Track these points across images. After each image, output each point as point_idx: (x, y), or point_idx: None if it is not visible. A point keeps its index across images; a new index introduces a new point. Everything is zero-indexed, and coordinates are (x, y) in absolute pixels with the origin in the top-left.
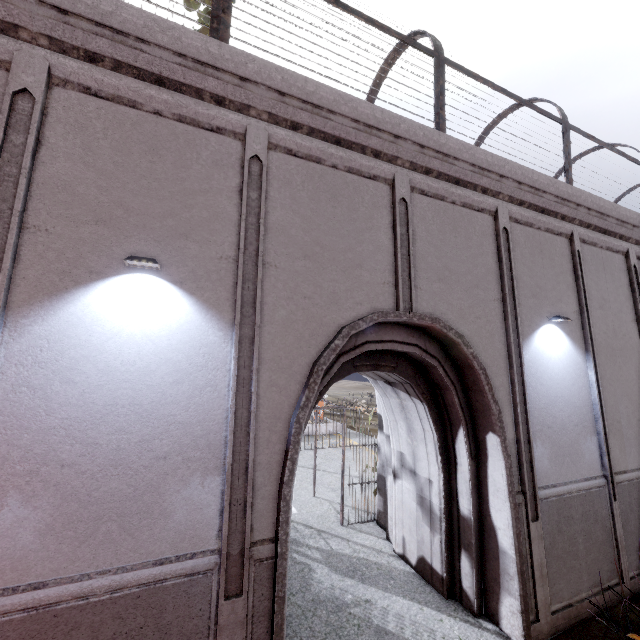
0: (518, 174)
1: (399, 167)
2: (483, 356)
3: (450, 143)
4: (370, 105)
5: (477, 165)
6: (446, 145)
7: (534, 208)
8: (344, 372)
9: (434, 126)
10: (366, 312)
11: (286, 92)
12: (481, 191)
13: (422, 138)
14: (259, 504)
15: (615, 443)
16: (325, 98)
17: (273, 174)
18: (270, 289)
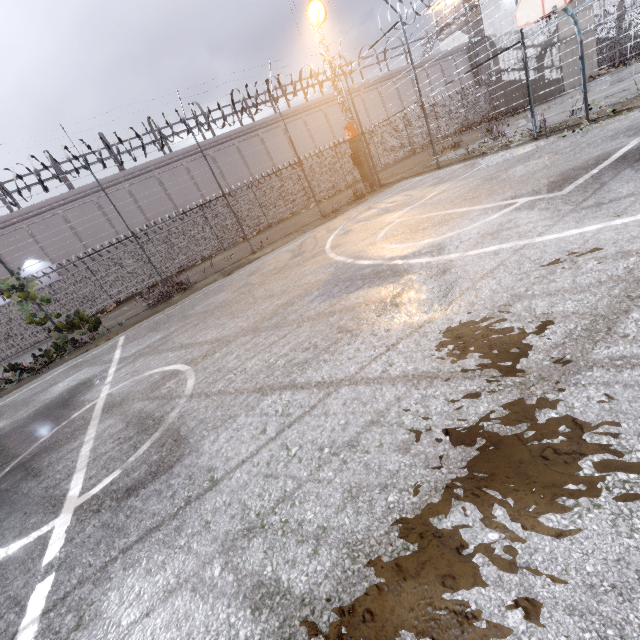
0: None
1: None
2: None
3: None
4: None
5: None
6: None
7: None
8: None
9: None
10: None
11: None
12: None
13: None
14: None
15: None
16: None
17: None
18: None
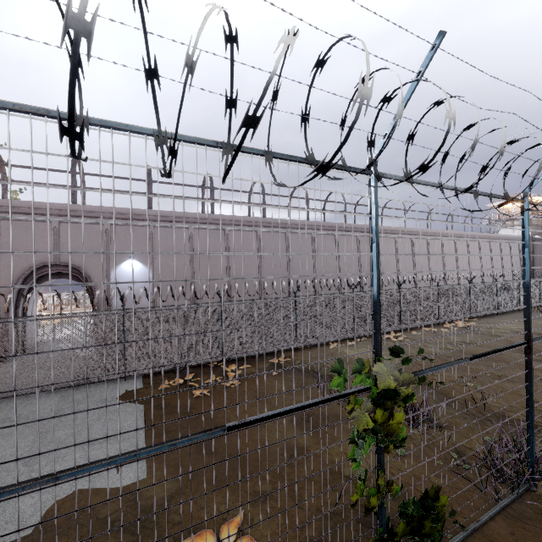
0: (110, 210)
1: (54, 216)
2: (93, 272)
3: (72, 206)
4: (35, 202)
5: (88, 211)
6: (71, 207)
7: (125, 219)
8: (47, 280)
9: (72, 199)
10: (40, 263)
11: (1, 205)
12: (95, 218)
13: (59, 207)
14: (3, 311)
15: (163, 297)
16: (16, 204)
17: (3, 227)
18: (3, 260)
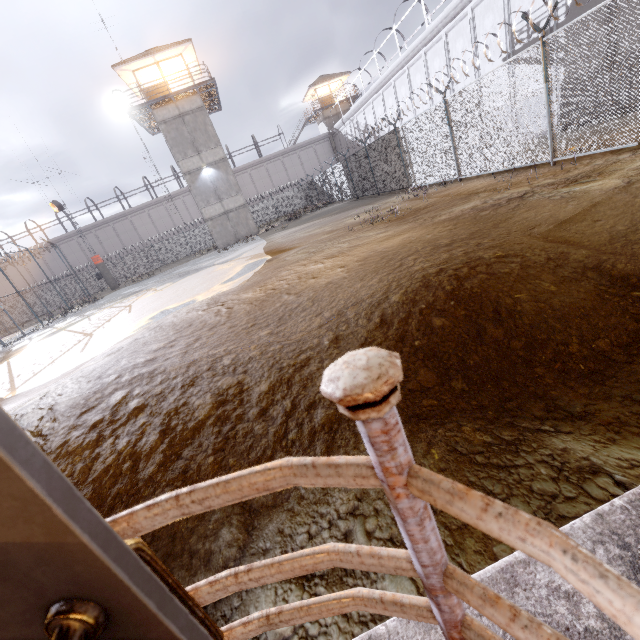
0: None
1: None
2: None
3: None
4: None
5: None
6: None
7: None
8: None
9: None
10: None
11: None
12: None
13: None
14: None
15: None
16: None
17: None
18: None
